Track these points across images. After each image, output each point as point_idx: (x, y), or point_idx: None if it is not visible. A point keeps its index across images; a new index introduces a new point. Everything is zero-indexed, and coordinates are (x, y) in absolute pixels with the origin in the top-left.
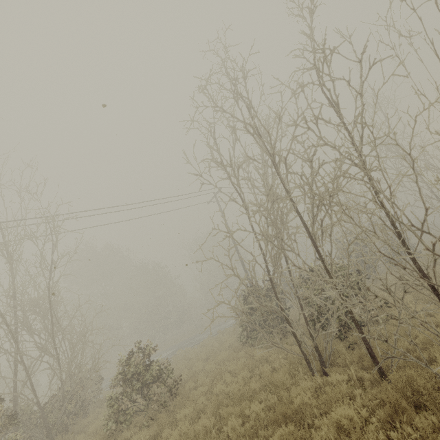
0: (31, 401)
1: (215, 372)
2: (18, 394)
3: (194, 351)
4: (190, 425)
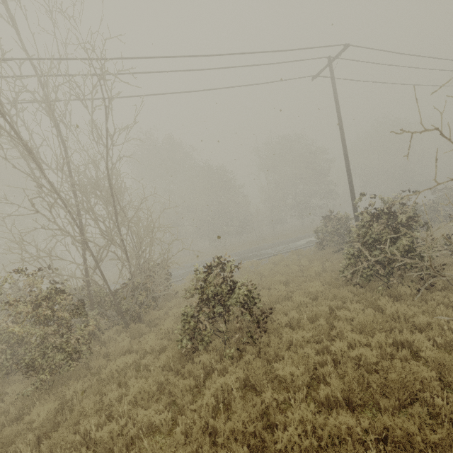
0: (102, 287)
1: (315, 312)
2: (87, 279)
3: (266, 268)
4: (315, 410)
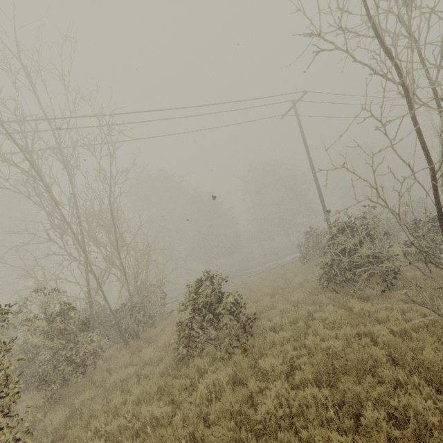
0: (104, 307)
1: (295, 316)
2: (91, 300)
3: (254, 283)
4: (288, 388)
